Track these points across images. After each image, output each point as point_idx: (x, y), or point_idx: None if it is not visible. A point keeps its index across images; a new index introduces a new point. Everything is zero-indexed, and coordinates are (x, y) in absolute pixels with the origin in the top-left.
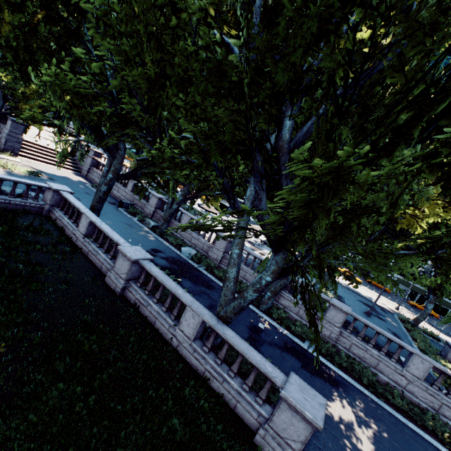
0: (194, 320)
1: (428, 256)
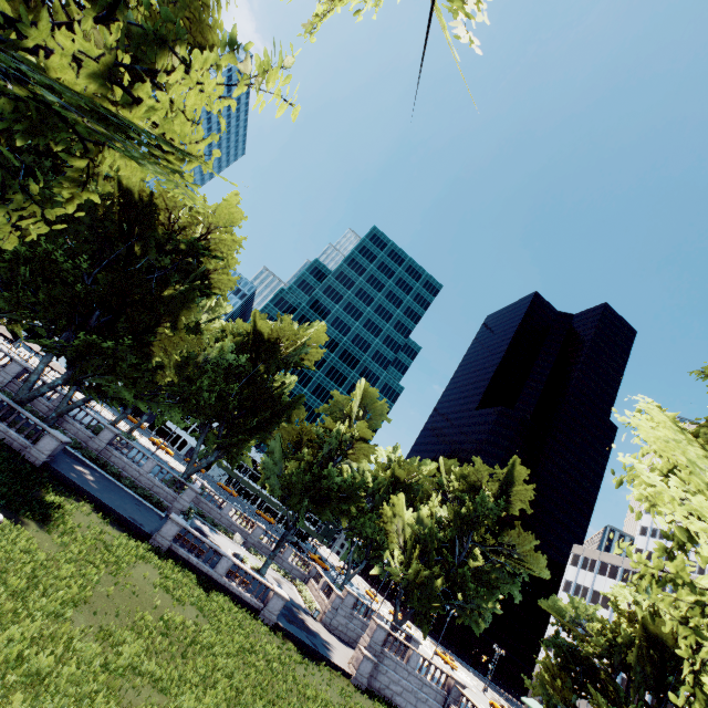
0: None
1: (181, 405)
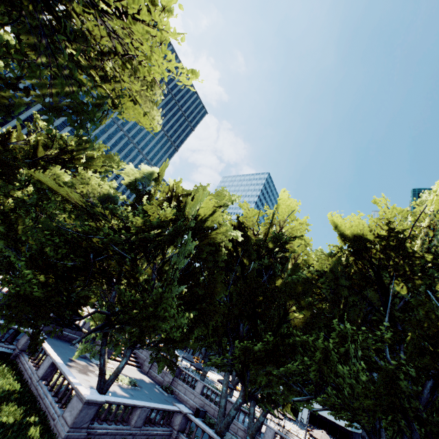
0: None
1: None
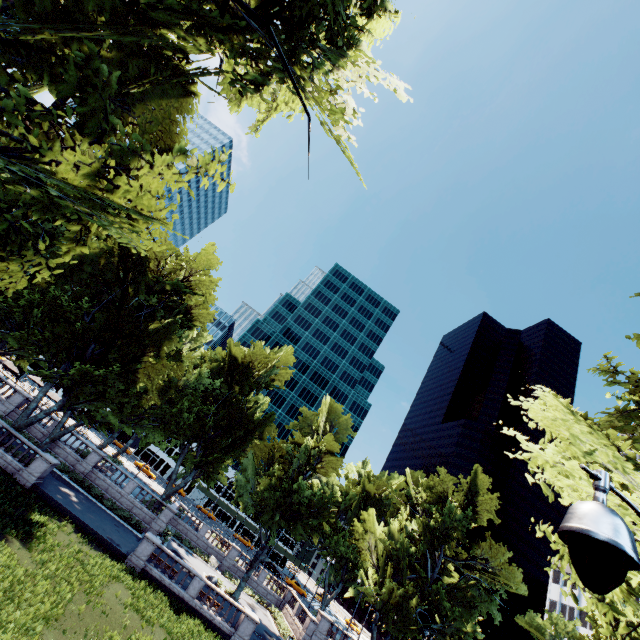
0: None
1: (162, 427)
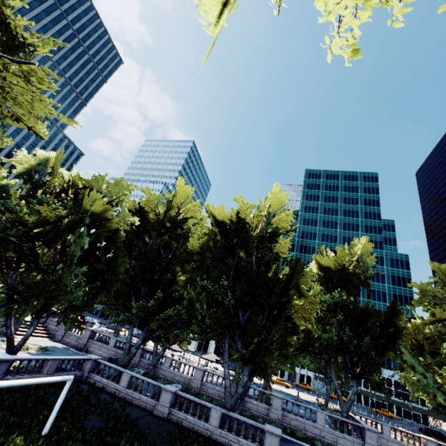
0: (217, 414)
1: (305, 352)
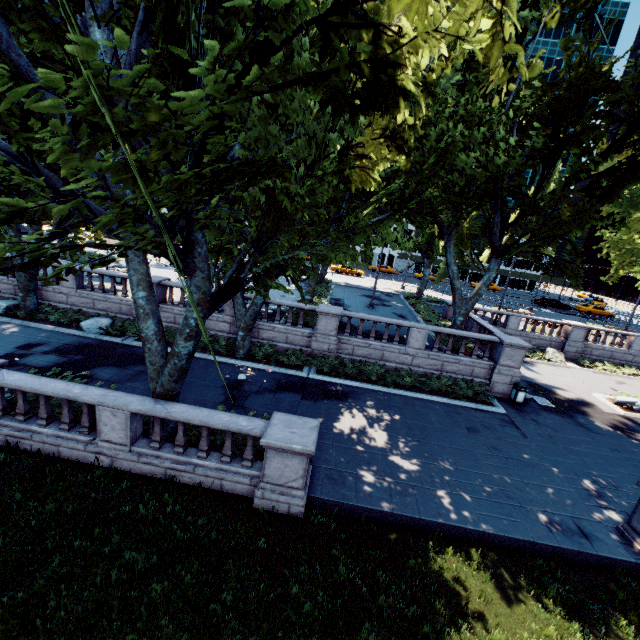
0: (118, 418)
1: (401, 215)
